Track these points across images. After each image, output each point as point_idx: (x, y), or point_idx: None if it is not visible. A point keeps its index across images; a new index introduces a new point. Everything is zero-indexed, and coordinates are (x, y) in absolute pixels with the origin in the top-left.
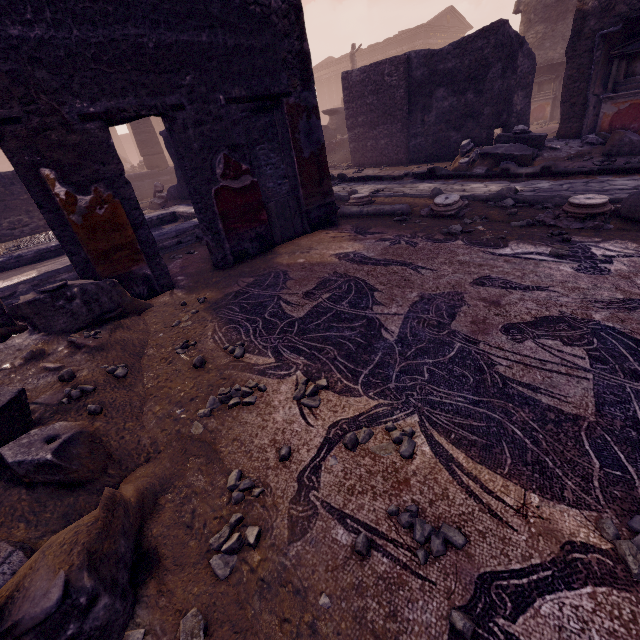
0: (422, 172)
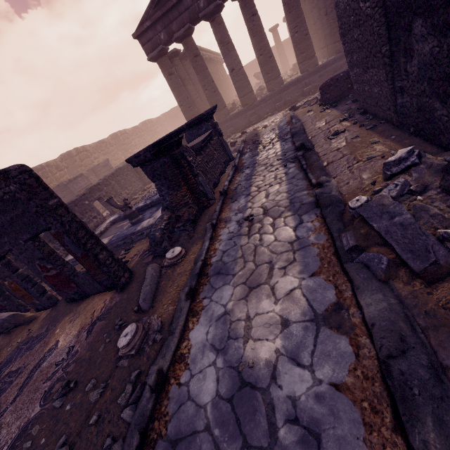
0: (316, 195)
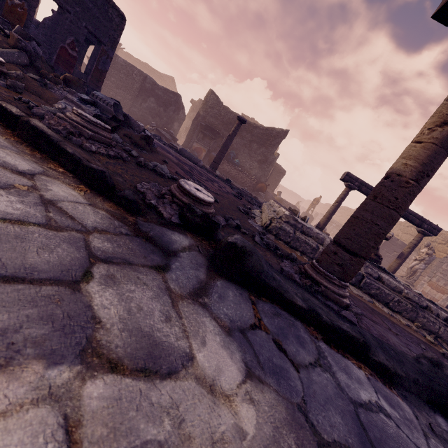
0: None
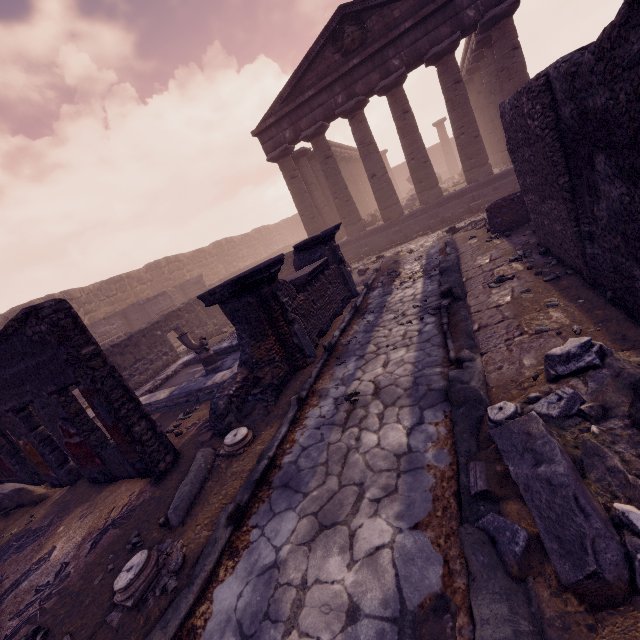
0: (449, 381)
